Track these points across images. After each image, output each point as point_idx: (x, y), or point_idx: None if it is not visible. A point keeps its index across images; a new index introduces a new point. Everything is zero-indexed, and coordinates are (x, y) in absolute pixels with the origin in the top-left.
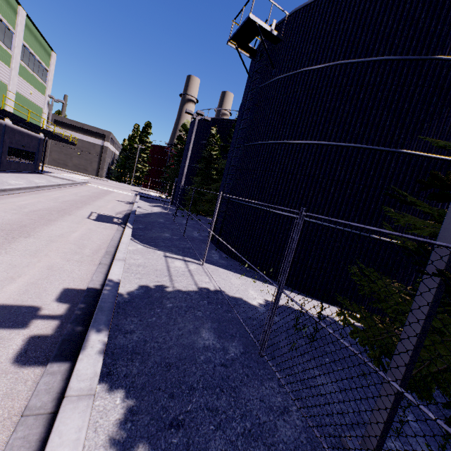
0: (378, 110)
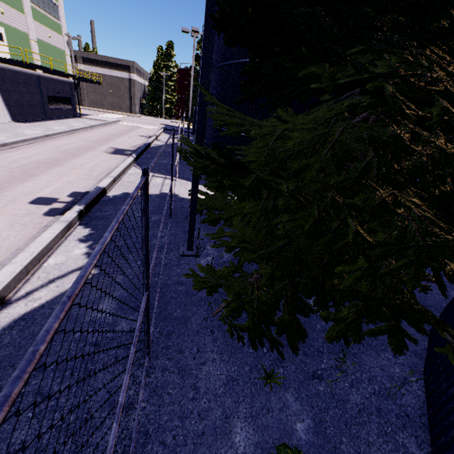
0: None
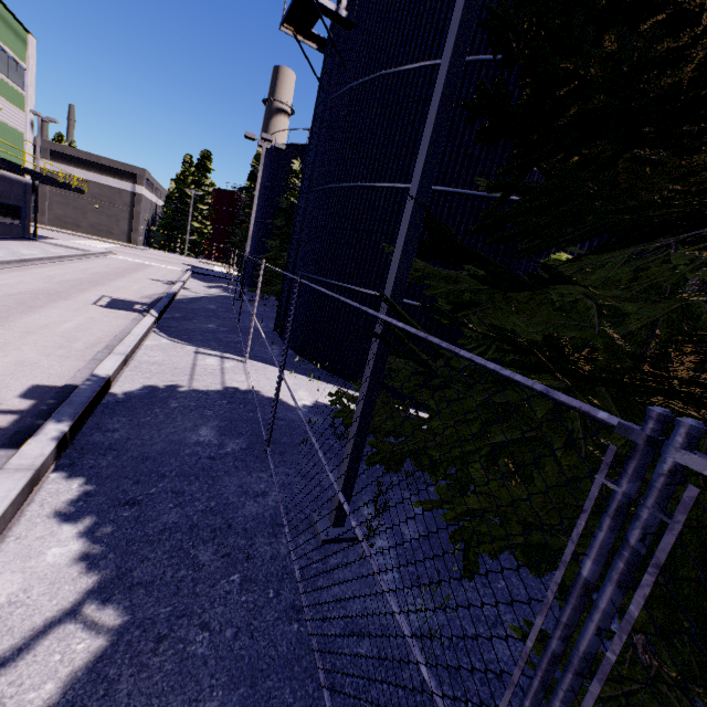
0: (470, 137)
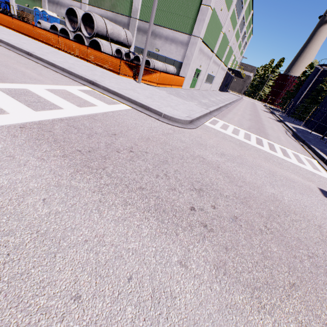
0: None
